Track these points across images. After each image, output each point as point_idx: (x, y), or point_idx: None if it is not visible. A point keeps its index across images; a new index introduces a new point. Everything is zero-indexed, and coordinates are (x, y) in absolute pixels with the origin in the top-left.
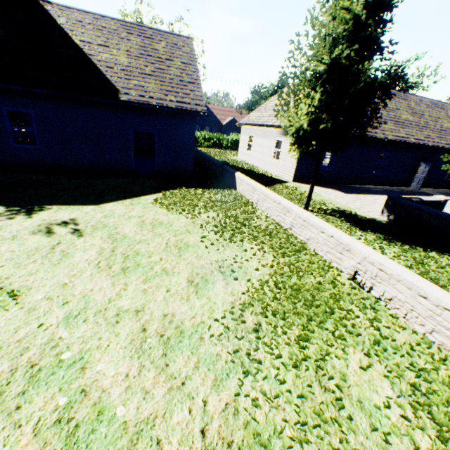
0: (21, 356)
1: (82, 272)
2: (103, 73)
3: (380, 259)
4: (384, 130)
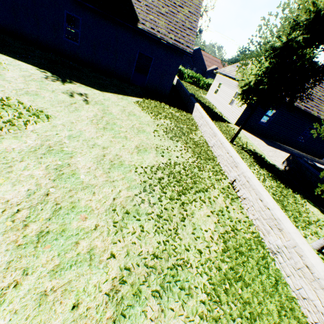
0: (46, 142)
1: (83, 121)
2: (133, 4)
3: (250, 175)
4: (320, 110)
